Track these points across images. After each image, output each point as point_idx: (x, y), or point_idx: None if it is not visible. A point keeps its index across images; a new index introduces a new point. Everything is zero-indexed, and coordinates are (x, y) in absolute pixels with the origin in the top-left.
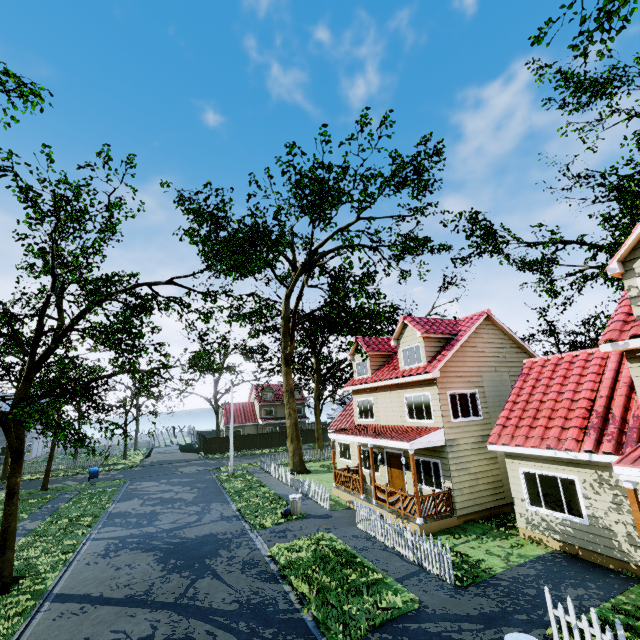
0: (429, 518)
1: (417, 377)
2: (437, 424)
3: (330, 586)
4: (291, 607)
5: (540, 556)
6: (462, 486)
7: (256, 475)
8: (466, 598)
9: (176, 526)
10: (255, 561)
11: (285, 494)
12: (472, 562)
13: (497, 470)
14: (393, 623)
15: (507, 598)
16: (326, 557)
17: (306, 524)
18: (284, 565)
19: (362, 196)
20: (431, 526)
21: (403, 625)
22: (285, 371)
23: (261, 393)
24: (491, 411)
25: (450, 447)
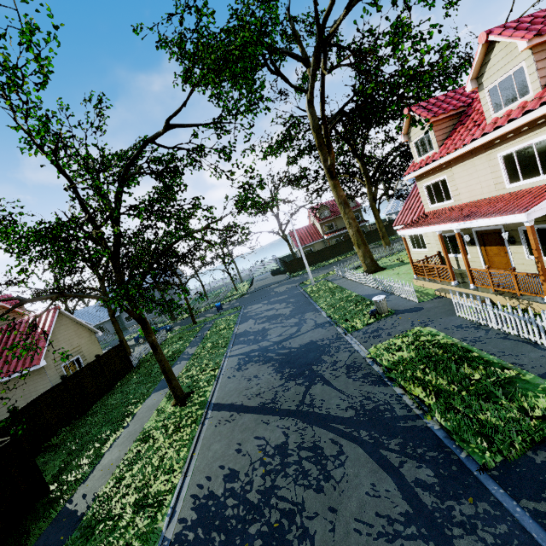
0: None
1: (524, 118)
2: None
3: (449, 389)
4: (410, 413)
5: None
6: None
7: (335, 282)
8: None
9: (282, 338)
10: (357, 364)
11: (366, 294)
12: None
13: None
14: None
15: None
16: (432, 355)
17: (397, 321)
18: (388, 367)
19: None
20: None
21: None
22: (332, 185)
23: (318, 213)
24: None
25: None
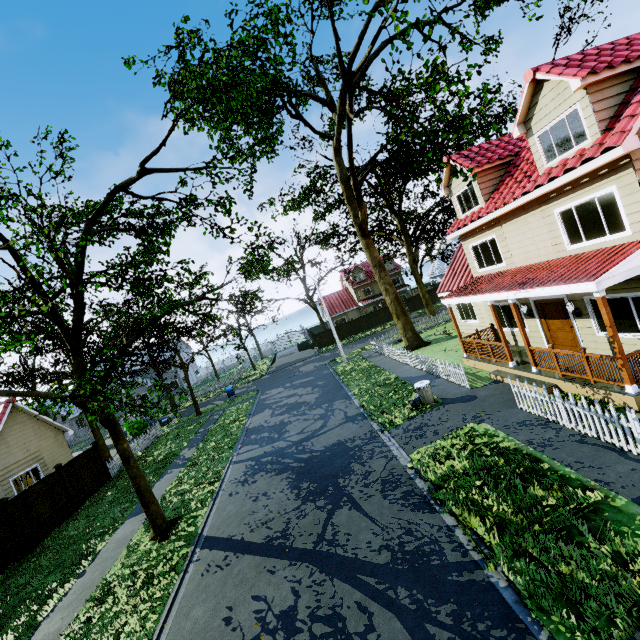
0: None
1: (584, 168)
2: (639, 235)
3: (517, 520)
4: (465, 558)
5: None
6: None
7: (371, 360)
8: None
9: (303, 437)
10: (395, 477)
11: (408, 377)
12: None
13: None
14: None
15: None
16: (491, 466)
17: (445, 414)
18: (434, 483)
19: None
20: None
21: None
22: (365, 244)
23: (351, 277)
24: None
25: None
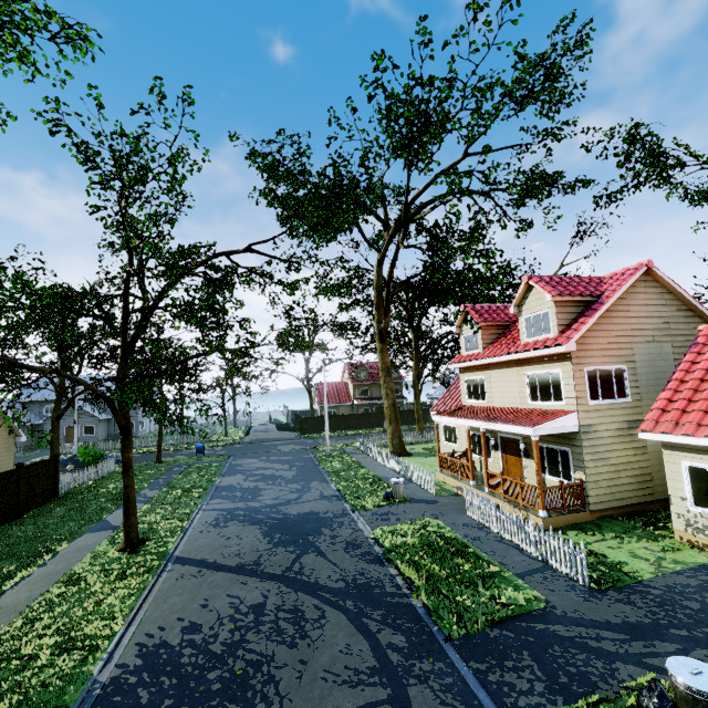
0: (554, 511)
1: (544, 351)
2: (569, 407)
3: (440, 575)
4: (399, 591)
5: (704, 564)
6: (598, 478)
7: (354, 456)
8: (604, 603)
9: (278, 502)
10: (358, 542)
11: (385, 476)
12: (611, 564)
13: (646, 462)
14: (515, 621)
15: (659, 609)
16: (434, 544)
17: (410, 508)
18: (389, 549)
19: (473, 119)
20: (557, 520)
21: (527, 624)
22: (380, 348)
23: (354, 372)
24: (643, 392)
25: (585, 434)
